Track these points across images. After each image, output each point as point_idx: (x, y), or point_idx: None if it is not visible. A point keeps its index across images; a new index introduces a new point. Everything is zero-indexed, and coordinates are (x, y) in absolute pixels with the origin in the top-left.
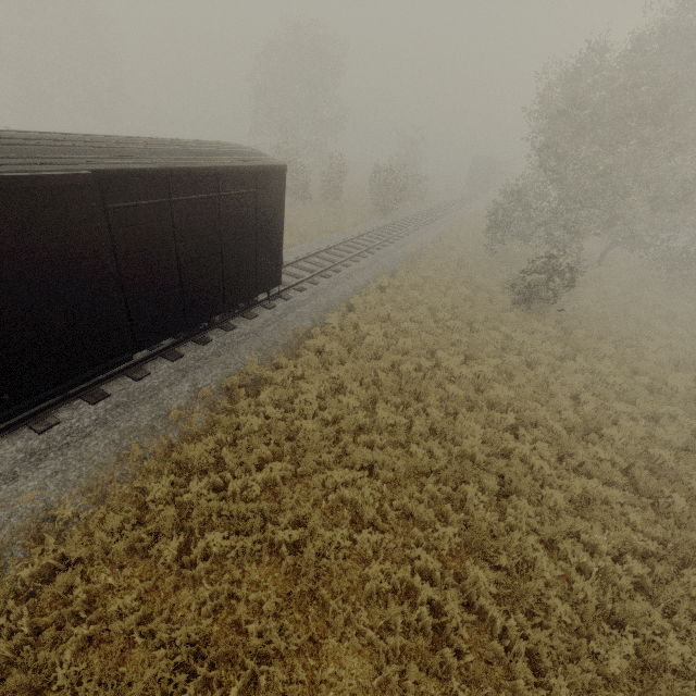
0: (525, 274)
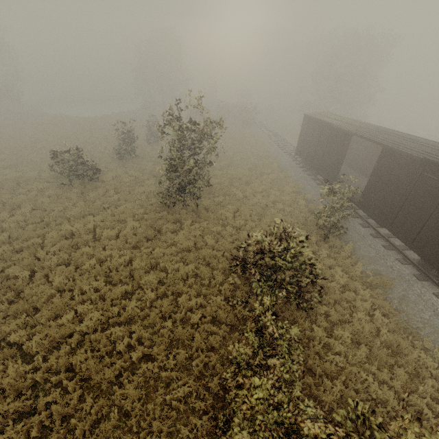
0: None
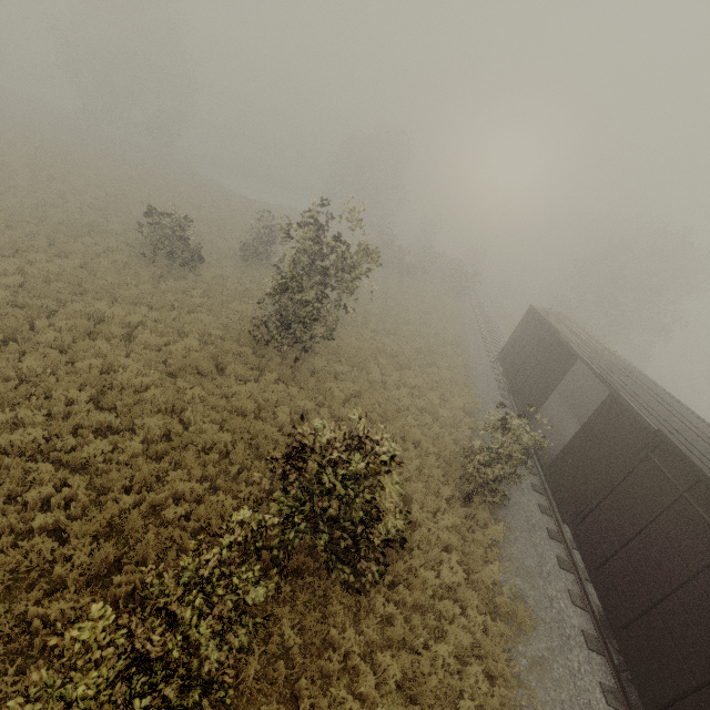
0: None
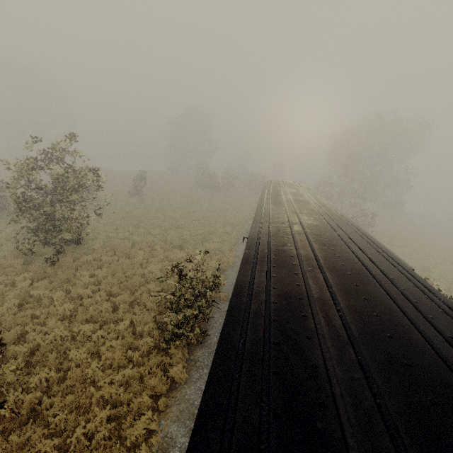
0: (356, 218)
